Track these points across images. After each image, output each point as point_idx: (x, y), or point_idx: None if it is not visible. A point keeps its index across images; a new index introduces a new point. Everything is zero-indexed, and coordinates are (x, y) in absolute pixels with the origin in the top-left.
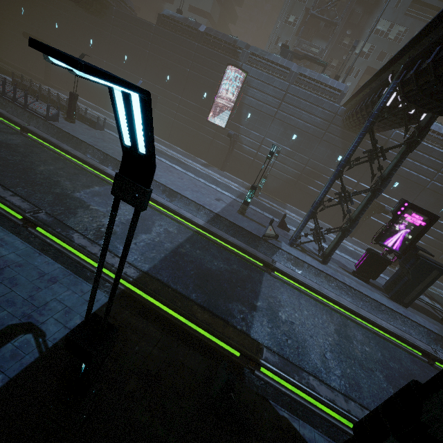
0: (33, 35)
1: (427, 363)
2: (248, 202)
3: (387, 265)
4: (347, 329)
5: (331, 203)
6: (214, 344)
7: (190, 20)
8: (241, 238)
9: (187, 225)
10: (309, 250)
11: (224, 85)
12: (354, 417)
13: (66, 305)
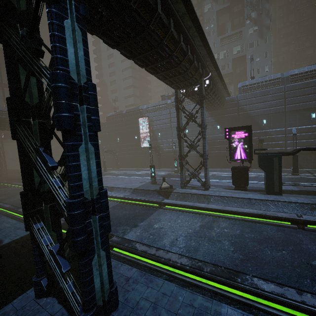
0: None
1: (299, 228)
2: (153, 175)
3: (247, 171)
4: (213, 223)
5: None
6: None
7: (118, 112)
8: (148, 196)
9: (115, 201)
10: (198, 187)
11: (142, 127)
12: (156, 256)
13: (17, 234)
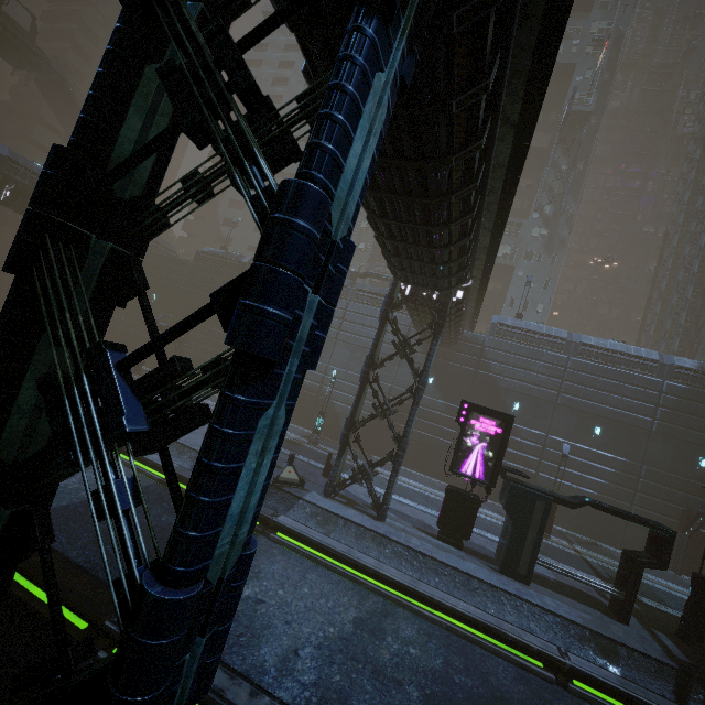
0: None
1: (557, 683)
2: None
3: (477, 507)
4: (385, 620)
5: (437, 445)
6: (45, 609)
7: (232, 253)
8: None
9: (148, 473)
10: (362, 504)
11: None
12: None
13: None
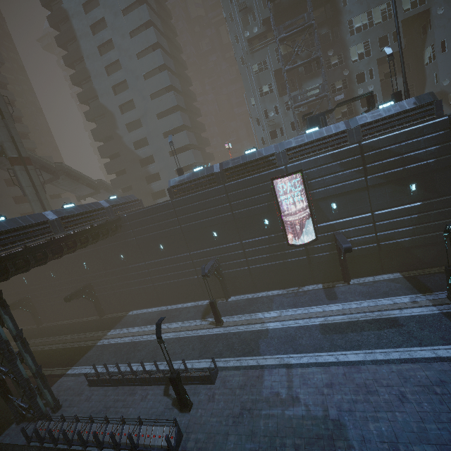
0: (72, 293)
1: None
2: None
3: None
4: None
5: None
6: None
7: (199, 171)
8: None
9: None
10: None
11: (280, 198)
12: None
13: None
